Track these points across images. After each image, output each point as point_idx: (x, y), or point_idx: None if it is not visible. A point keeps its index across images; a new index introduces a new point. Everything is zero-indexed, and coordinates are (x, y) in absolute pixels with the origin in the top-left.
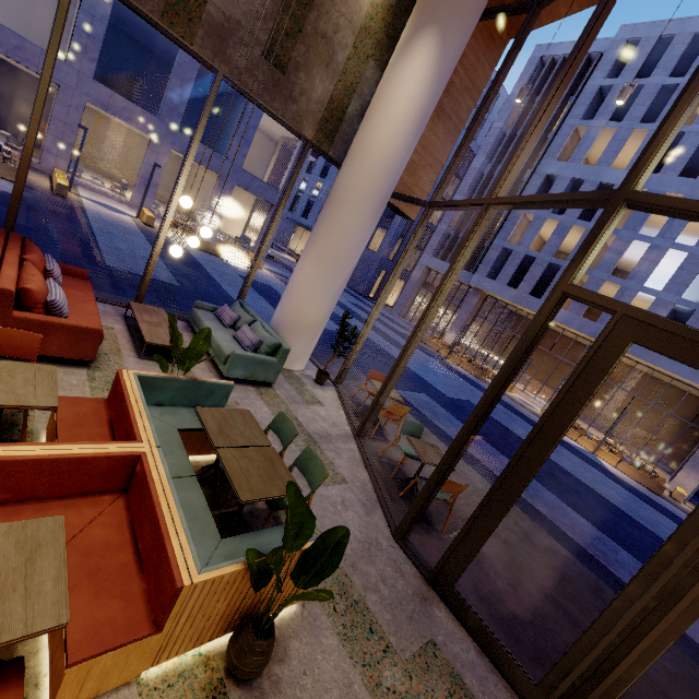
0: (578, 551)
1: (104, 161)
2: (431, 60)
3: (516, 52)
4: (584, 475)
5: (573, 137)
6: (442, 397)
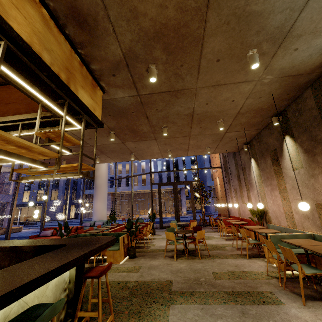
0: None
1: None
2: None
3: None
4: (167, 220)
5: None
6: None
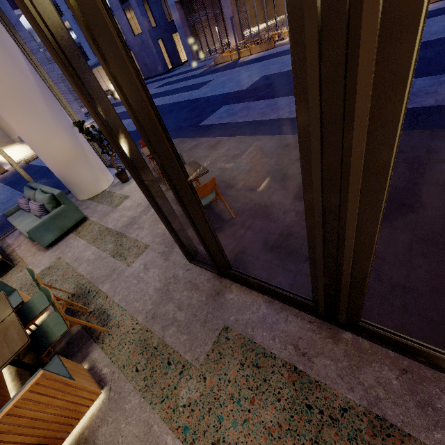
0: None
1: None
2: None
3: None
4: None
5: None
6: (239, 94)
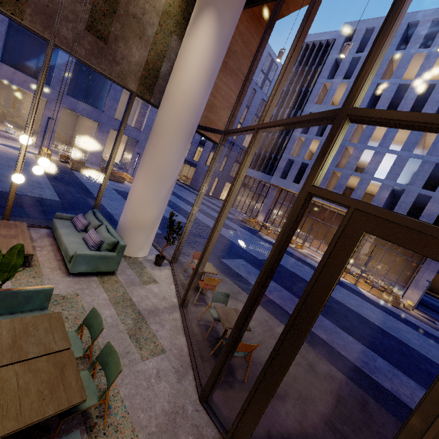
0: (349, 366)
1: (18, 117)
2: (213, 31)
3: (271, 26)
4: (350, 302)
5: (323, 89)
6: (255, 259)
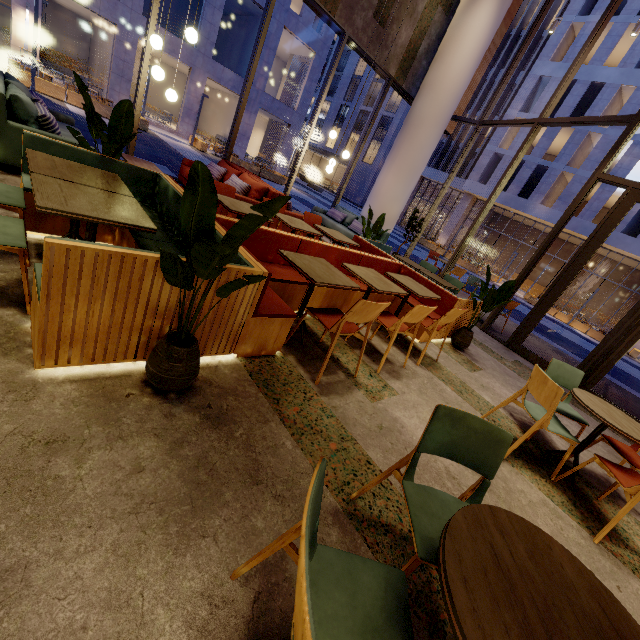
0: None
1: None
2: (494, 9)
3: None
4: (564, 334)
5: (569, 34)
6: None
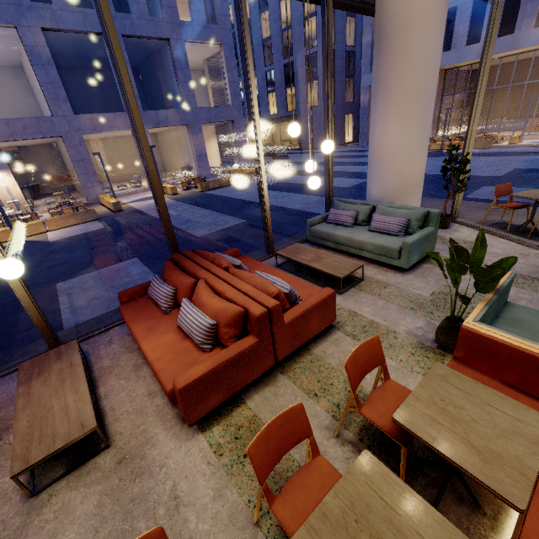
0: None
1: (111, 172)
2: None
3: None
4: None
5: None
6: (497, 179)
